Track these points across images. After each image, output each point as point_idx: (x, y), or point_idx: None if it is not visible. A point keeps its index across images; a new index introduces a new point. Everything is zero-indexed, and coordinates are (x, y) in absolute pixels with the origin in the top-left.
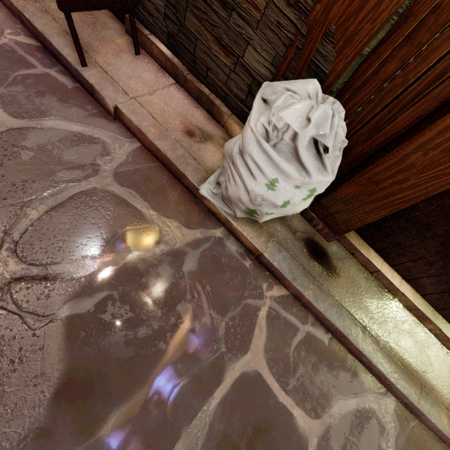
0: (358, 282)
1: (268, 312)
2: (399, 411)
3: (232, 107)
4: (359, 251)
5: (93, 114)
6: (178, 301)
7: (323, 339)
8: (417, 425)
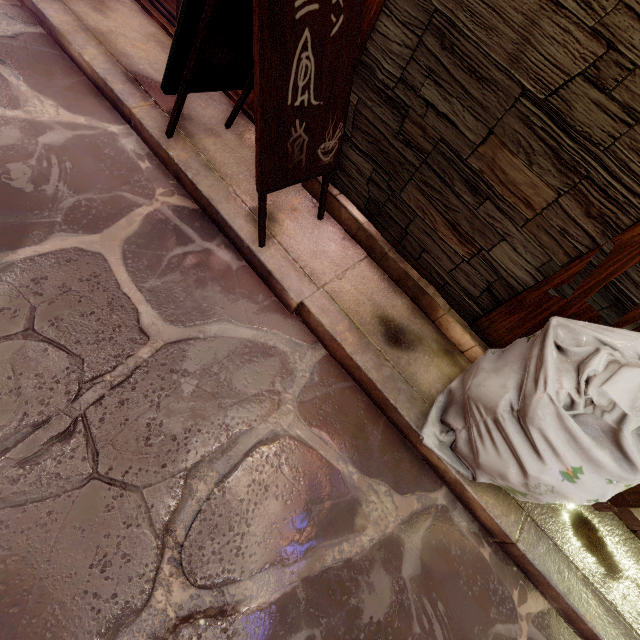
0: None
1: None
2: None
3: (452, 300)
4: None
5: (264, 307)
6: (403, 639)
7: None
8: None
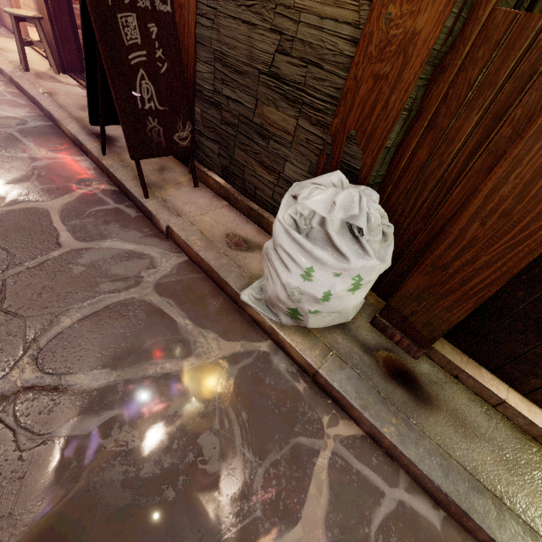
0: (473, 419)
1: (331, 460)
2: None
3: None
4: (463, 371)
5: (148, 235)
6: (201, 431)
7: (429, 519)
8: None
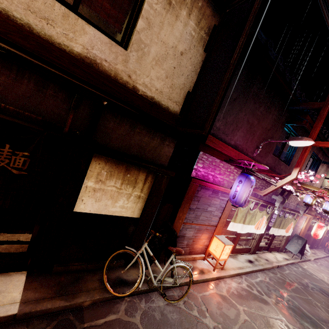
0: None
1: None
2: None
3: None
4: None
5: None
6: None
7: None
8: None
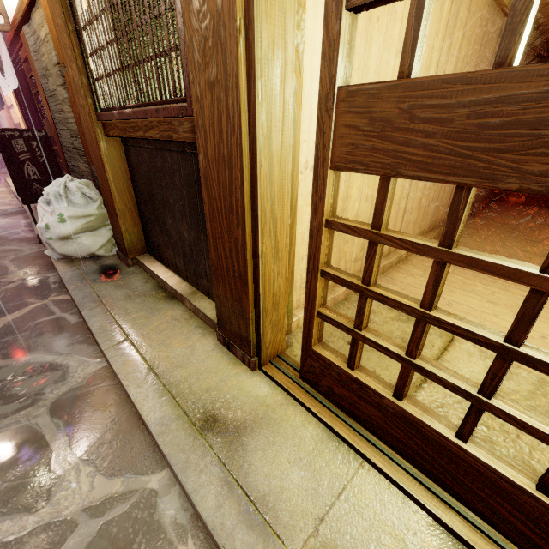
0: (133, 283)
1: (39, 305)
2: (101, 373)
3: None
4: (144, 264)
5: (31, 243)
6: None
7: (71, 321)
8: (114, 387)
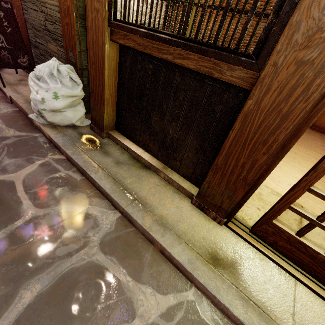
0: (113, 153)
1: (43, 162)
2: (121, 221)
3: None
4: (117, 139)
5: (2, 101)
6: None
7: (76, 178)
8: (134, 232)
